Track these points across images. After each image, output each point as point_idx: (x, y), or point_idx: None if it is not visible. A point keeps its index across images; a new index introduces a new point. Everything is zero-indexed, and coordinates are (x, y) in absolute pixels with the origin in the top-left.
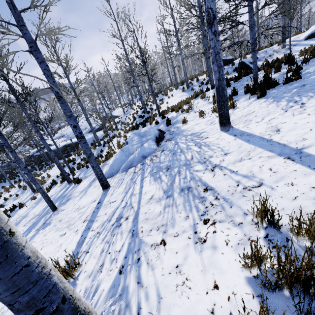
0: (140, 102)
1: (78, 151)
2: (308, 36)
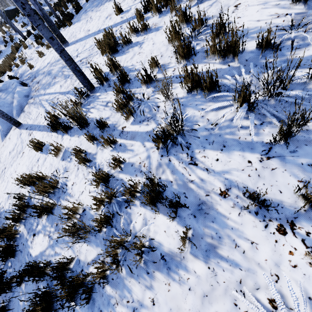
0: None
1: None
2: None
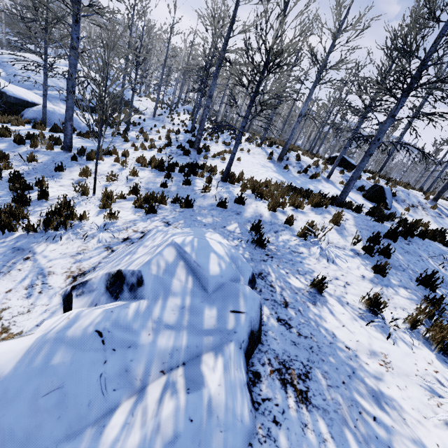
0: (187, 116)
1: (12, 119)
2: None
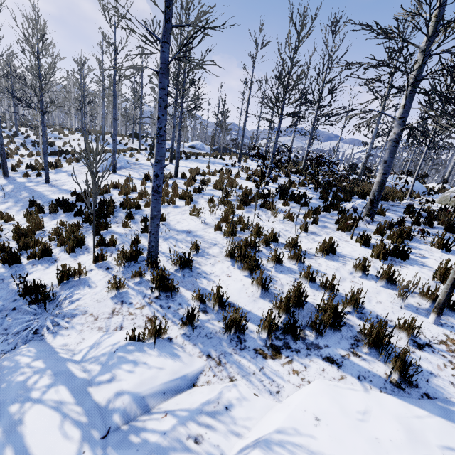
0: None
1: None
2: (190, 146)
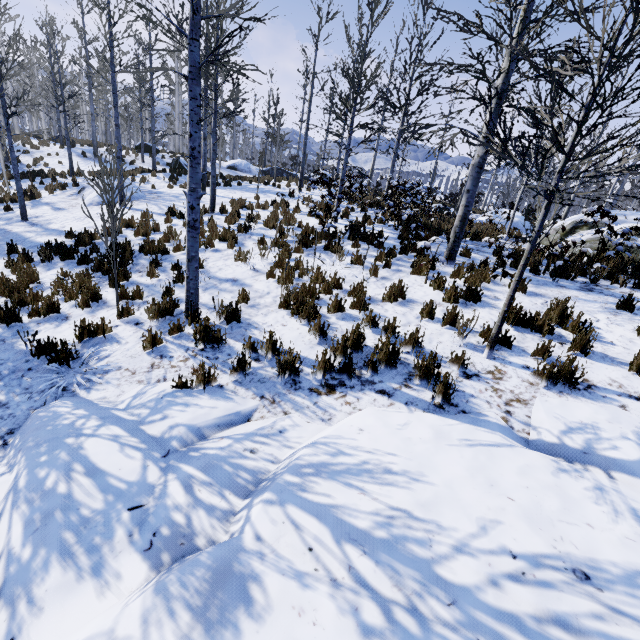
0: None
1: None
2: (229, 167)
